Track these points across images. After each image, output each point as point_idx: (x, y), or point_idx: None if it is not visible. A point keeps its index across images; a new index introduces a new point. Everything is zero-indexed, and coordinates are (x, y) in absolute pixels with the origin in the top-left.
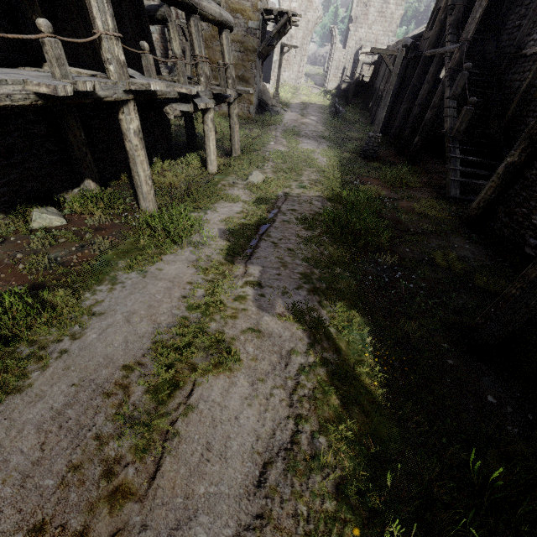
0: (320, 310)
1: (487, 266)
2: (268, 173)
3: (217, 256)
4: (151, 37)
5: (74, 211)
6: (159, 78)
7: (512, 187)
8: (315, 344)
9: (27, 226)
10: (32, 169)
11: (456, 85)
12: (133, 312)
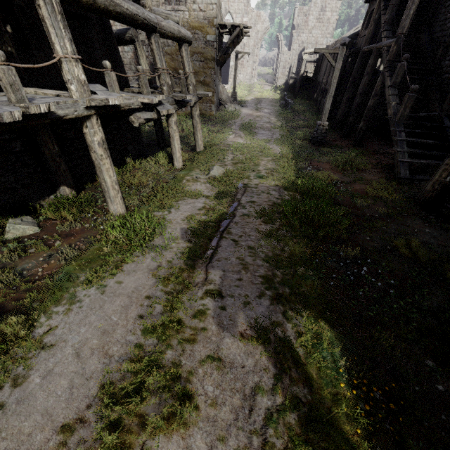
0: (286, 325)
1: None
2: (228, 165)
3: (178, 261)
4: (119, 56)
5: (48, 218)
6: (127, 90)
7: None
8: (283, 376)
9: (2, 236)
10: (8, 183)
11: (396, 74)
12: (84, 343)
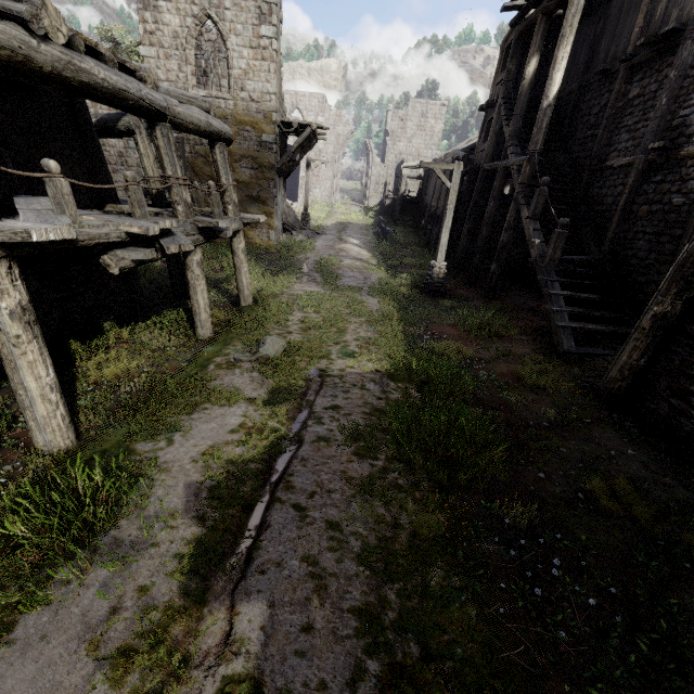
0: None
1: (685, 500)
2: (293, 333)
3: (165, 586)
4: (100, 153)
5: None
6: (111, 208)
7: (671, 349)
8: None
9: None
10: None
11: (535, 202)
12: None
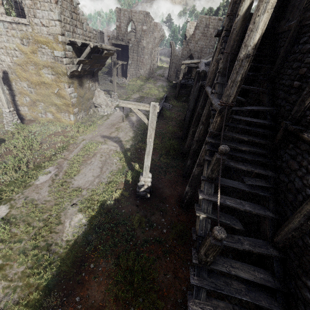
0: None
1: None
2: None
3: None
4: None
5: None
6: None
7: None
8: None
9: None
10: None
11: (211, 168)
12: None
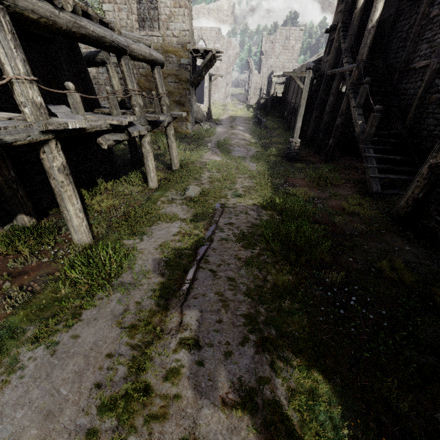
0: (275, 382)
1: (437, 273)
2: (204, 184)
3: (148, 302)
4: (89, 77)
5: None
6: (97, 111)
7: (439, 186)
8: None
9: None
10: None
11: (360, 96)
12: (17, 437)
